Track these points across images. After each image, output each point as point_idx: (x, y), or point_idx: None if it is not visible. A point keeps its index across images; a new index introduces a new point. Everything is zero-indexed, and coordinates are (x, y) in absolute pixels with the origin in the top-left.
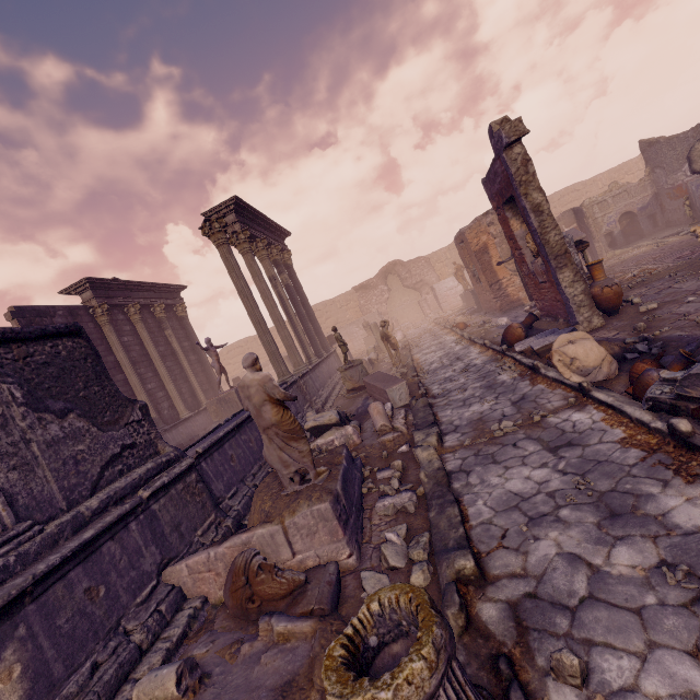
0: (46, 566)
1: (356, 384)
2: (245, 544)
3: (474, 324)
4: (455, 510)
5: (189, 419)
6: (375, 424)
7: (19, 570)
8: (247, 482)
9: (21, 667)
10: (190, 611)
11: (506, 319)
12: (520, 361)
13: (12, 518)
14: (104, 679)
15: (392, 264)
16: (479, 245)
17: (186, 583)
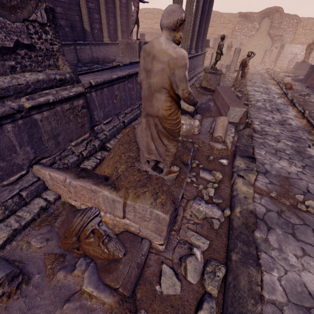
0: None
1: (208, 86)
2: (92, 191)
3: (296, 89)
4: (258, 276)
5: (108, 45)
6: (215, 132)
7: None
8: (120, 117)
9: None
10: (43, 204)
11: None
12: None
13: None
14: None
15: (276, 9)
16: None
17: (48, 181)
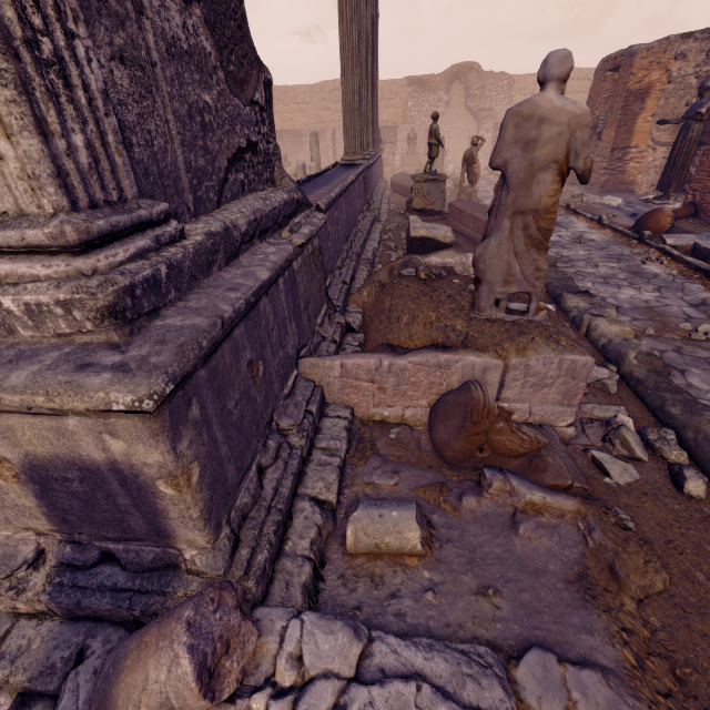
0: (232, 308)
1: (428, 205)
2: (440, 367)
3: None
4: None
5: None
6: None
7: (172, 296)
8: (336, 275)
9: (198, 468)
10: (346, 424)
11: (621, 201)
12: (678, 257)
13: (130, 181)
14: (283, 494)
15: (468, 65)
16: (641, 84)
17: (330, 385)
